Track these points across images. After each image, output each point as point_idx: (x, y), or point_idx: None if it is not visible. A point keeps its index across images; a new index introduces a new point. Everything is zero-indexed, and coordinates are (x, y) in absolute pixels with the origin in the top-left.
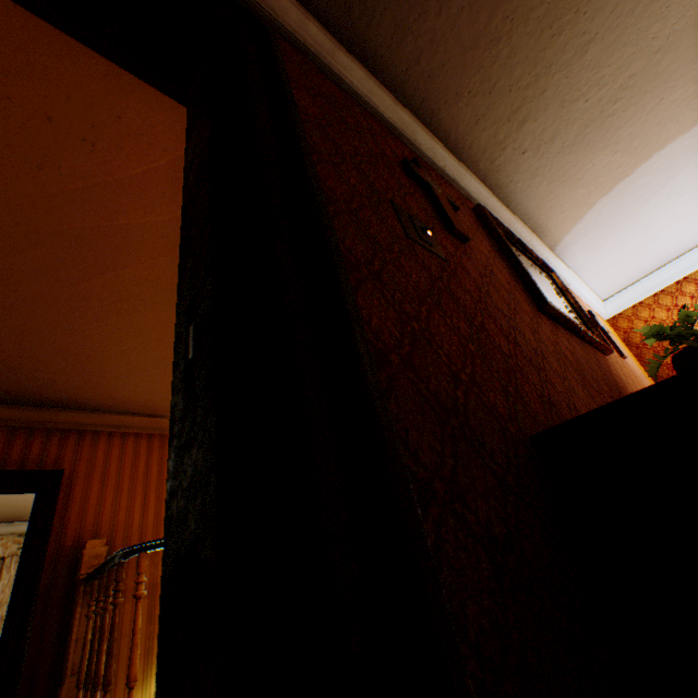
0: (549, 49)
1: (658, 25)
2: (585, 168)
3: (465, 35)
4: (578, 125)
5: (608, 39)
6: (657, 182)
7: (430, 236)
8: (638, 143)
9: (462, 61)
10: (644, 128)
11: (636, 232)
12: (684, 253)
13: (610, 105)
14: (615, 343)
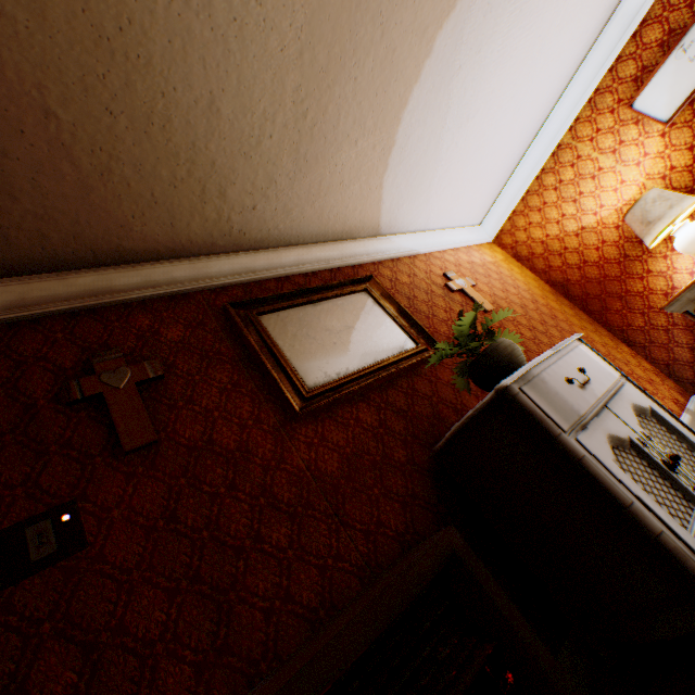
0: (174, 136)
1: (274, 38)
2: (337, 172)
3: (67, 191)
4: (287, 155)
5: (230, 86)
6: (432, 127)
7: (67, 521)
8: (373, 120)
9: (93, 205)
10: (364, 108)
11: (456, 168)
12: (530, 145)
13: (302, 121)
14: (479, 297)
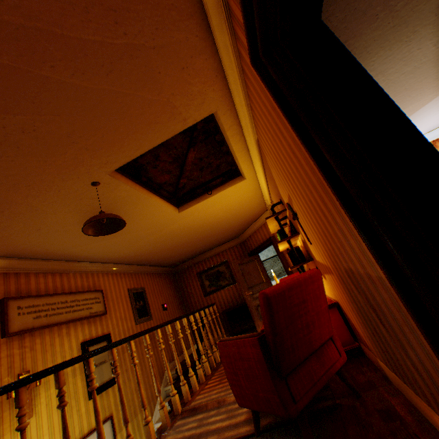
0: None
1: None
2: None
3: None
4: None
5: None
6: None
7: None
8: None
9: None
10: None
11: None
12: None
13: None
14: None
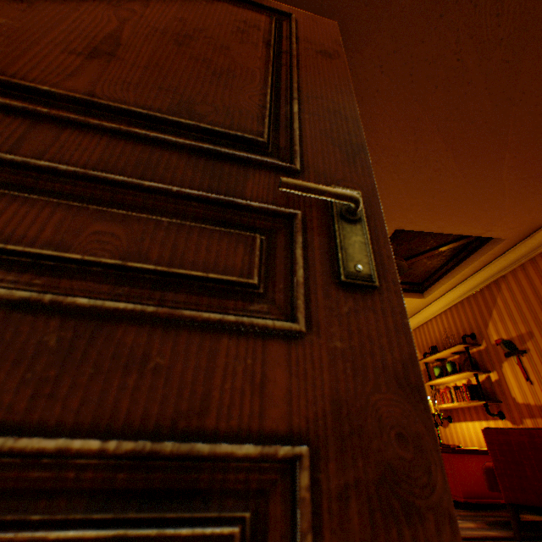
0: None
1: None
2: None
3: None
4: None
5: None
6: None
7: None
8: None
9: None
10: None
11: None
12: None
13: None
14: None
